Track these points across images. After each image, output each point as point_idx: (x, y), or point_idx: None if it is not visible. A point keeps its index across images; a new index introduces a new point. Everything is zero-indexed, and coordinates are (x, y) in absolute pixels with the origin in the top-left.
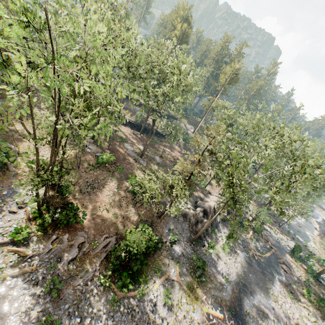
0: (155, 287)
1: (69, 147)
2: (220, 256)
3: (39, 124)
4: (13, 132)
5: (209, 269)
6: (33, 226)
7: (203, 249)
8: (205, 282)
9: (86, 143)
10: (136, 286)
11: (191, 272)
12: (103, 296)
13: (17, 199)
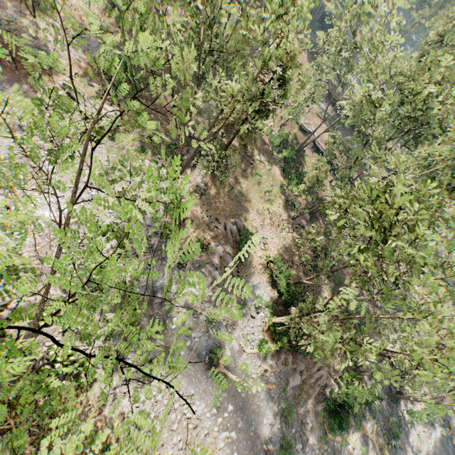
0: (353, 438)
1: (289, 228)
2: (414, 423)
3: (260, 182)
4: (240, 195)
5: (401, 436)
6: (267, 337)
7: (399, 408)
8: (395, 449)
9: (303, 221)
10: (339, 431)
11: (384, 433)
12: (316, 431)
13: (256, 304)
